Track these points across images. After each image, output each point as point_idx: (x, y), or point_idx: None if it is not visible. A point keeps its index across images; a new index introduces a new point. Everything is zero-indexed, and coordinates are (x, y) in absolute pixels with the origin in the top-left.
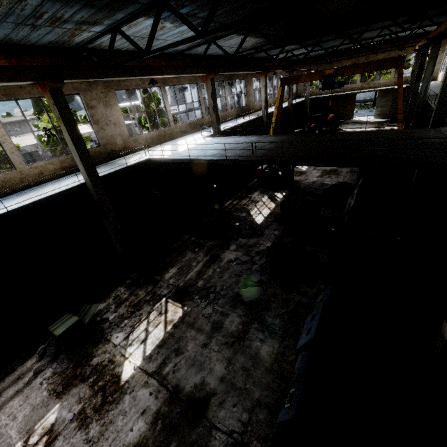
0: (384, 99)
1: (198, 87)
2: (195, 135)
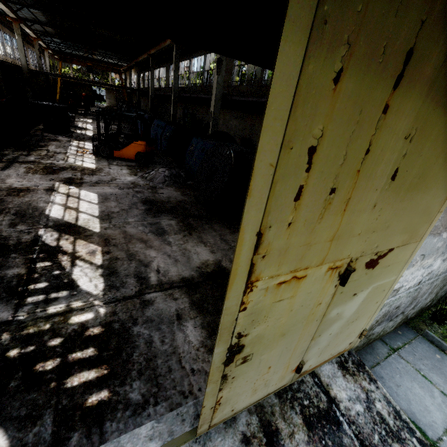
0: (110, 95)
1: (11, 39)
2: None
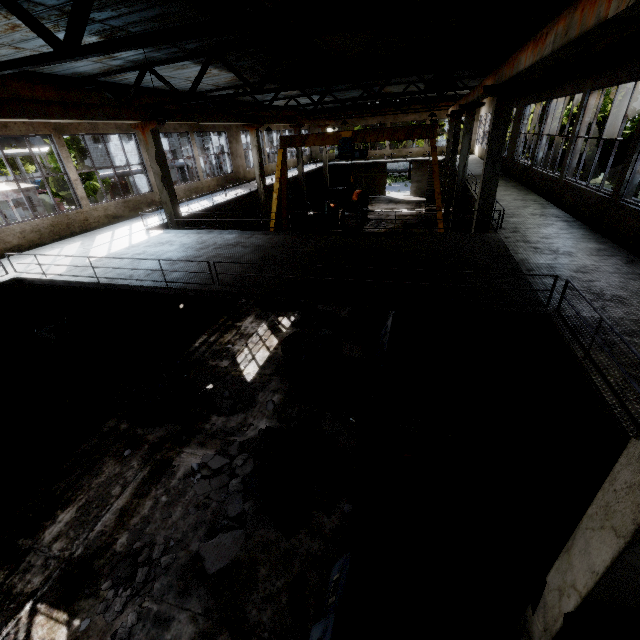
0: (420, 172)
1: (137, 140)
2: (136, 224)
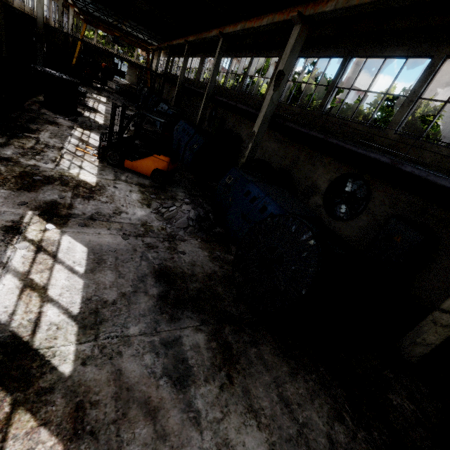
0: (131, 71)
1: None
2: None
